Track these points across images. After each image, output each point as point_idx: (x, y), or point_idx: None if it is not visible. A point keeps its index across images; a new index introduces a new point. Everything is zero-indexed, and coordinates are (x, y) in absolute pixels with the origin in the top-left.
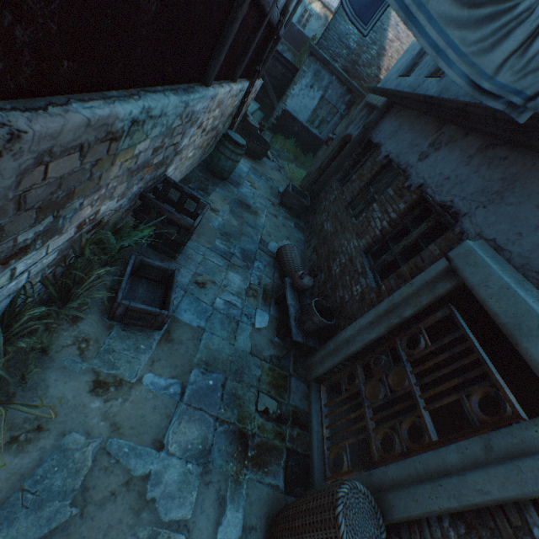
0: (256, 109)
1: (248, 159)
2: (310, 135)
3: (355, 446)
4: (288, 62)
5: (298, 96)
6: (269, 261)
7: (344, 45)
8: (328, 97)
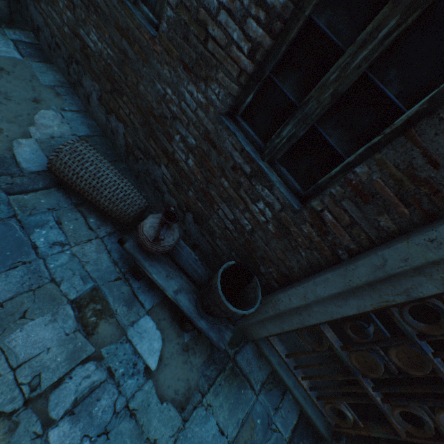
0: None
1: None
2: None
3: (312, 339)
4: None
5: None
6: (56, 203)
7: None
8: None
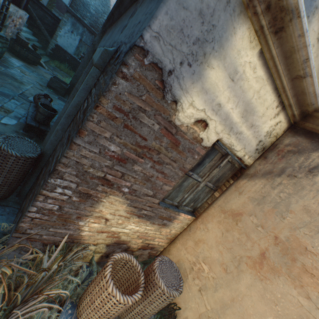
0: (33, 39)
1: (22, 62)
2: (78, 63)
3: None
4: (55, 16)
5: (64, 37)
6: (27, 103)
7: (88, 10)
8: (84, 40)
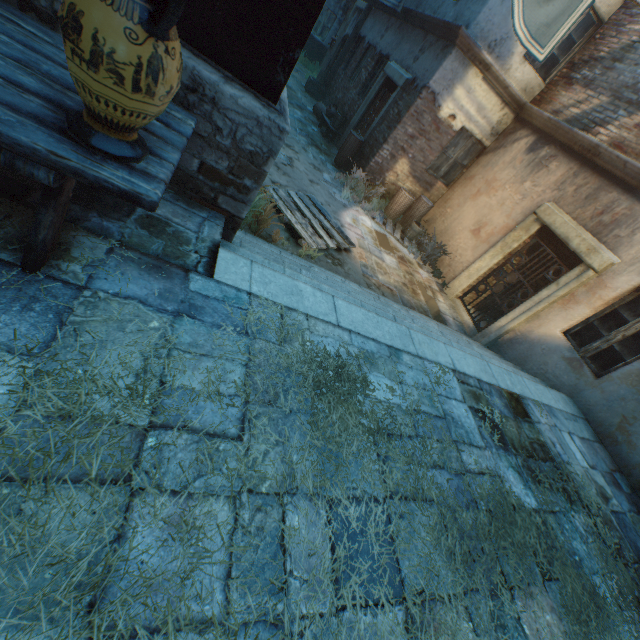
0: None
1: None
2: (315, 43)
3: None
4: None
5: None
6: (310, 113)
7: None
8: (326, 3)
